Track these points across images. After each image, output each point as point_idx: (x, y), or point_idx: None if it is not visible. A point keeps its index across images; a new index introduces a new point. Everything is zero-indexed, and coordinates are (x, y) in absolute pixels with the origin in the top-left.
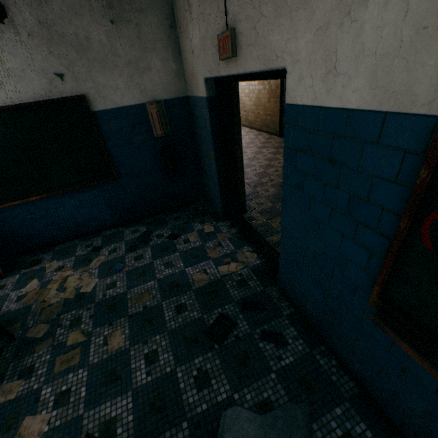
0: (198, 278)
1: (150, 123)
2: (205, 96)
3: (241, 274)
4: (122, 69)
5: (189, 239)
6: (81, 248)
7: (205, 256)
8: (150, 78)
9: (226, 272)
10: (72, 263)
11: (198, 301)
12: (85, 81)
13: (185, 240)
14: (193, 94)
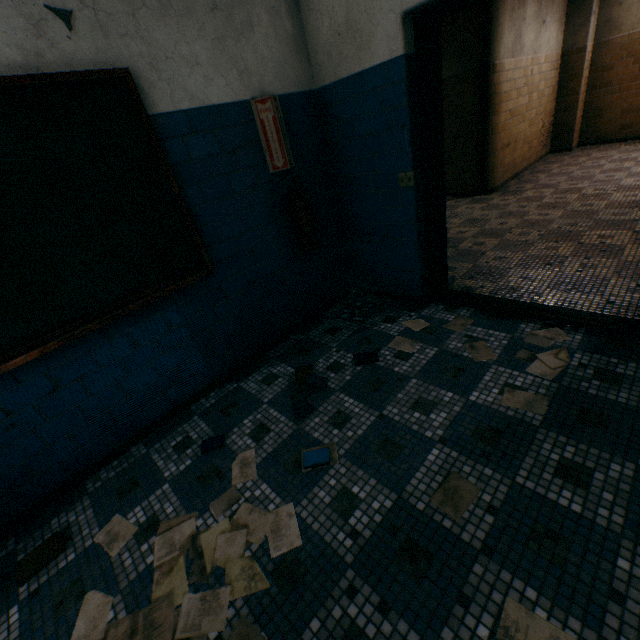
0: (520, 403)
1: (261, 144)
2: (400, 53)
3: (580, 364)
4: (201, 19)
5: (405, 351)
6: (165, 459)
7: (475, 365)
8: (253, 47)
9: (553, 372)
10: (172, 500)
11: (584, 442)
12: (126, 38)
13: (398, 355)
14: (338, 75)
